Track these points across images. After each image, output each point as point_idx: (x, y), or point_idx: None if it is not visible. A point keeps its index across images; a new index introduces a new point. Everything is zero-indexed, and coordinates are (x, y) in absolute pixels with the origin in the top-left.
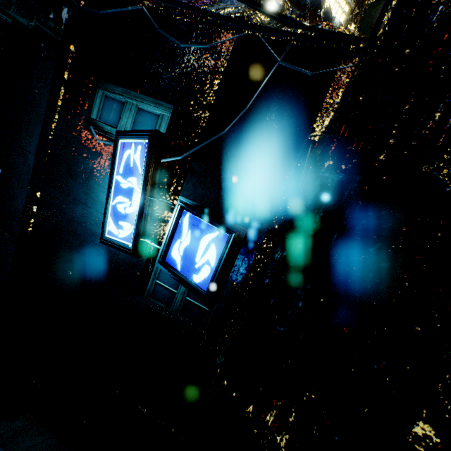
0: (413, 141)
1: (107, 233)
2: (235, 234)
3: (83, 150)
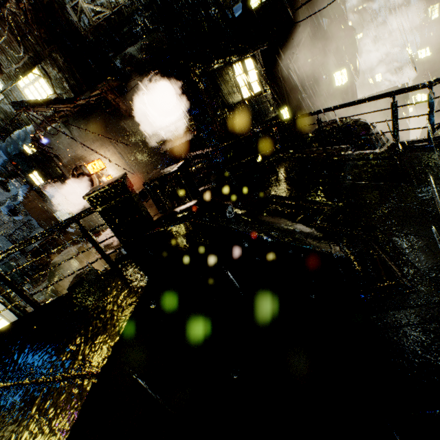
0: None
1: None
2: None
3: None
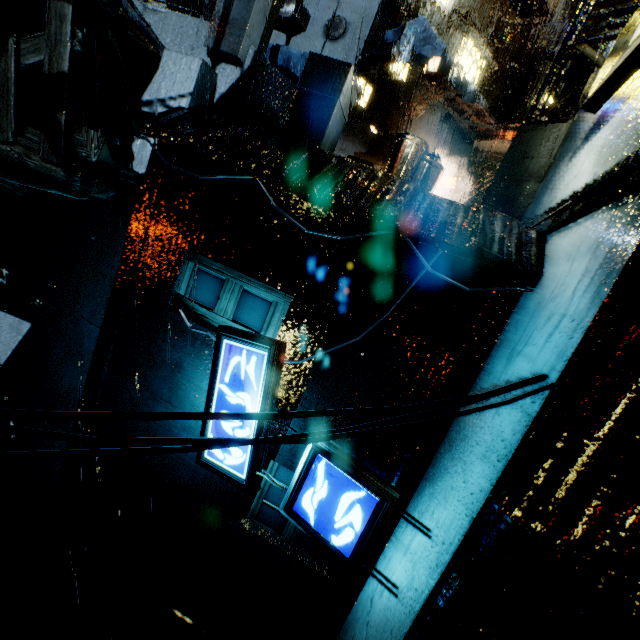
0: (603, 541)
1: (207, 453)
2: (387, 502)
3: (167, 335)
